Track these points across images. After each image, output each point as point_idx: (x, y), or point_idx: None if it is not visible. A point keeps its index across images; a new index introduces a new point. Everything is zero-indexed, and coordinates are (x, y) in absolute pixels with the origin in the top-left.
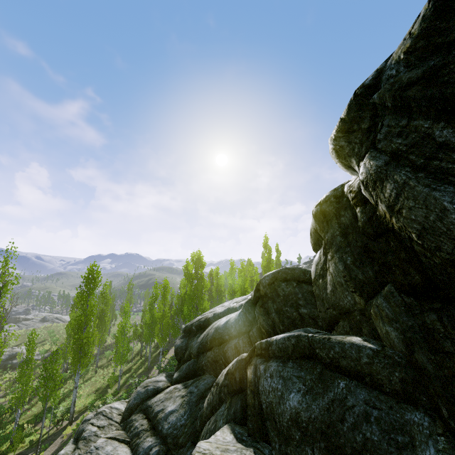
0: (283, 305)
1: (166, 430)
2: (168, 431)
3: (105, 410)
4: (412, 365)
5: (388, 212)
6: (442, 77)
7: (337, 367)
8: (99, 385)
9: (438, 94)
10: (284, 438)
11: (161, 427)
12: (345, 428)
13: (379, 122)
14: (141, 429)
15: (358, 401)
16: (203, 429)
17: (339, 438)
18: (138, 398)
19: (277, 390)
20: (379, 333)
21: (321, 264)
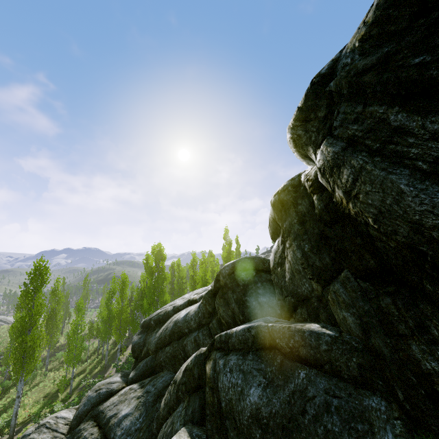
0: (243, 295)
1: (118, 437)
2: (121, 438)
3: (49, 421)
4: (369, 349)
5: (345, 197)
6: (397, 61)
7: (297, 357)
8: (48, 391)
9: (393, 78)
10: (244, 437)
11: (113, 434)
12: (307, 421)
13: (336, 110)
14: (91, 438)
15: (319, 391)
16: (159, 433)
17: (300, 432)
18: (89, 404)
19: (237, 386)
20: (337, 318)
21: (280, 253)
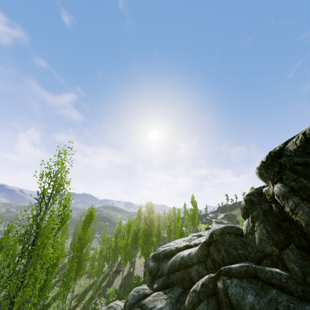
0: (228, 247)
1: None
2: None
3: (114, 305)
4: (306, 283)
5: (291, 212)
6: None
7: (269, 283)
8: (77, 292)
9: (309, 174)
10: None
11: None
12: None
13: (283, 171)
14: None
15: (283, 299)
16: None
17: None
18: (135, 299)
19: (240, 293)
20: (288, 267)
21: (250, 227)
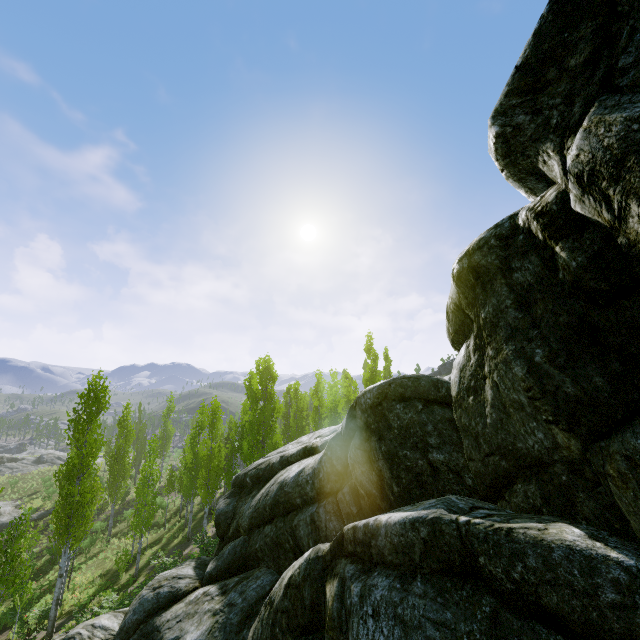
0: (398, 445)
1: None
2: None
3: (81, 633)
4: None
5: None
6: None
7: (533, 607)
8: (108, 566)
9: None
10: None
11: None
12: None
13: (625, 29)
14: None
15: None
16: None
17: None
18: (141, 610)
19: None
20: (633, 521)
21: (472, 368)
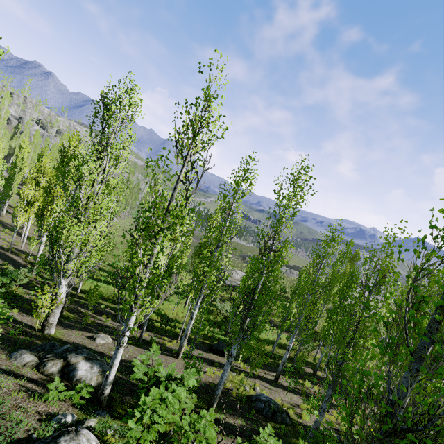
0: None
1: None
2: None
3: None
4: None
5: None
6: None
7: None
8: None
9: None
10: None
11: None
12: None
13: None
14: None
15: None
16: None
17: None
18: None
19: None
20: None
21: None
